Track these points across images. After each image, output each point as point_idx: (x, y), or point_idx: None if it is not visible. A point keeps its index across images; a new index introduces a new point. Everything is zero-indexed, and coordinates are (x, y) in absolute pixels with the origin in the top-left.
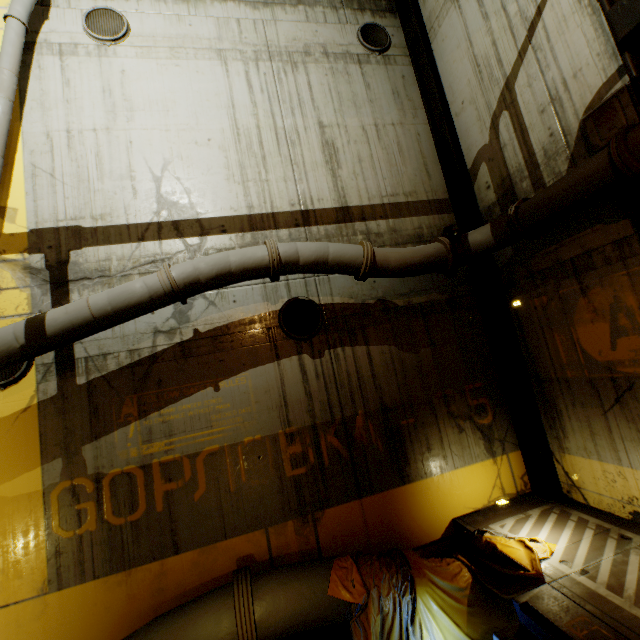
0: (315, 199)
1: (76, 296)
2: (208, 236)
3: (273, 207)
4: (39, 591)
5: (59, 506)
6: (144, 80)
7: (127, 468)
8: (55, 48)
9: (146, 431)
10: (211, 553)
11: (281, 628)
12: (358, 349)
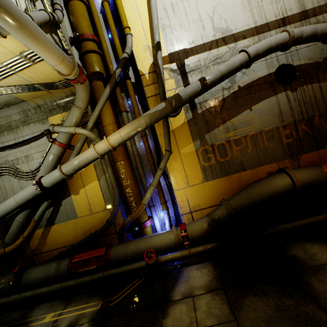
0: (287, 10)
1: (190, 79)
2: (237, 42)
3: (266, 20)
4: (201, 182)
5: (201, 156)
6: None
7: (221, 142)
8: None
9: (226, 128)
10: (256, 171)
11: (307, 182)
12: (314, 85)
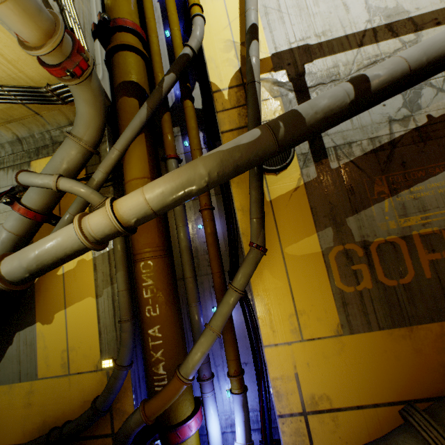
0: None
1: None
2: (422, 31)
3: None
4: (334, 332)
5: (336, 266)
6: None
7: (388, 238)
8: None
9: (399, 207)
10: None
11: None
12: None
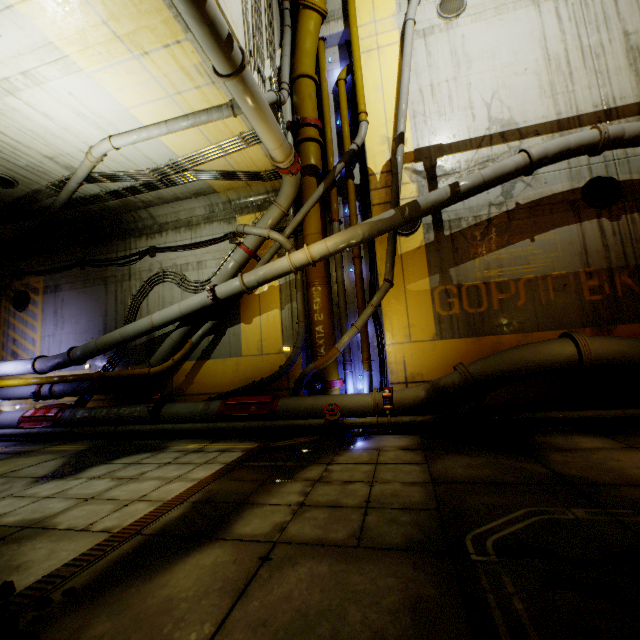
0: (617, 99)
1: (441, 186)
2: (525, 140)
3: (577, 111)
4: (431, 338)
5: (438, 299)
6: (477, 38)
7: (474, 283)
8: (420, 33)
9: (485, 264)
10: (528, 338)
11: (606, 357)
12: None
